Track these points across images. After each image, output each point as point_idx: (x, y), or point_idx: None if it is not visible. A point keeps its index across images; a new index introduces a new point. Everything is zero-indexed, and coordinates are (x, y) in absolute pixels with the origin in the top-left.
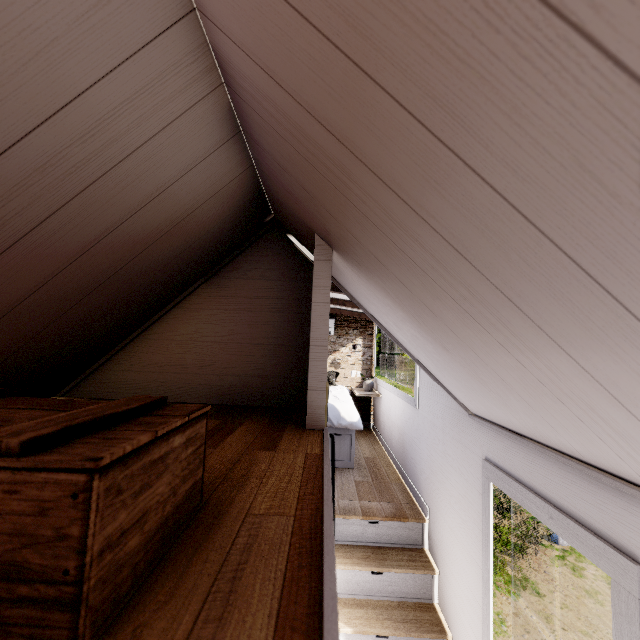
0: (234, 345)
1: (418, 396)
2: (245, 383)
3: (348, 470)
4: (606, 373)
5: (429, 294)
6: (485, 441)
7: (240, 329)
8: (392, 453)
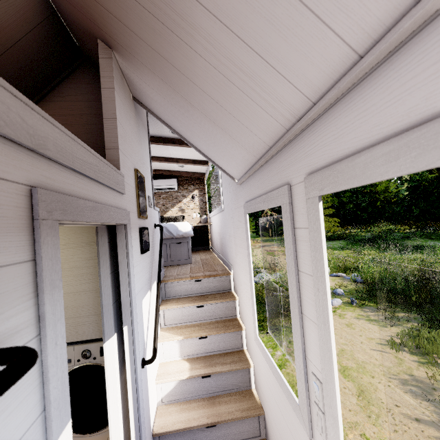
0: None
1: (223, 202)
2: None
3: (188, 264)
4: None
5: (150, 31)
6: (244, 193)
7: None
8: (218, 253)
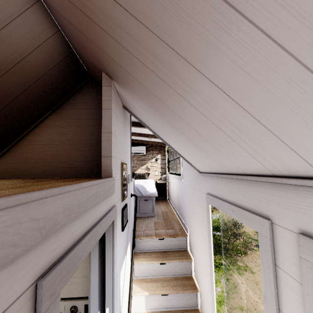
0: (71, 145)
1: (182, 175)
2: (79, 165)
3: (152, 217)
4: (222, 77)
5: (148, 80)
6: (207, 184)
7: (74, 136)
8: (175, 208)
